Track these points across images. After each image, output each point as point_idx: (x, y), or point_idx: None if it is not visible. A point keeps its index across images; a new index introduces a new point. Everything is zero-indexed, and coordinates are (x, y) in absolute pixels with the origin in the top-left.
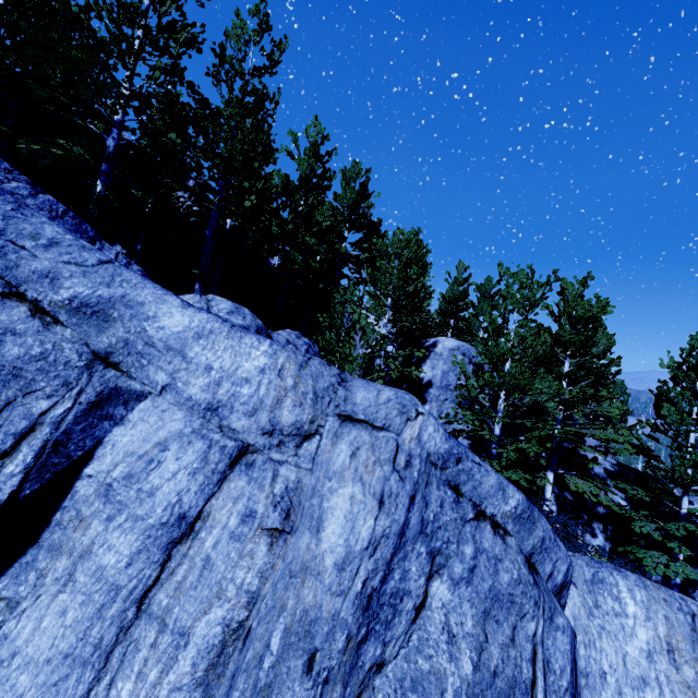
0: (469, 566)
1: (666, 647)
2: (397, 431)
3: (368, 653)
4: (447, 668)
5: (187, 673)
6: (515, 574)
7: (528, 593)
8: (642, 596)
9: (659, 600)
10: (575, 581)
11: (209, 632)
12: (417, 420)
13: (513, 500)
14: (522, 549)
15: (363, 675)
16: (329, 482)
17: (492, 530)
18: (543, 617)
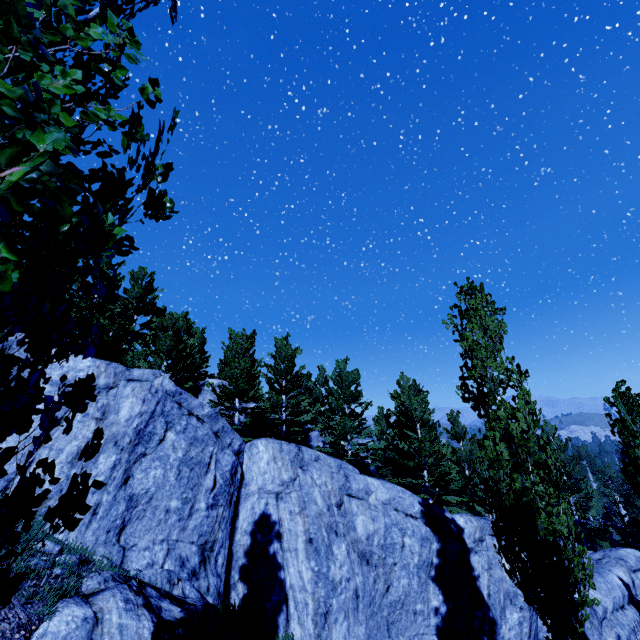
0: (184, 428)
1: (273, 458)
2: (152, 381)
3: (139, 449)
4: (172, 454)
5: (64, 459)
6: (205, 432)
7: (211, 439)
8: (265, 442)
9: (271, 442)
10: (245, 450)
11: (72, 448)
12: (160, 377)
13: (207, 410)
14: (213, 429)
15: (137, 456)
16: (123, 399)
17: (197, 420)
18: (218, 447)
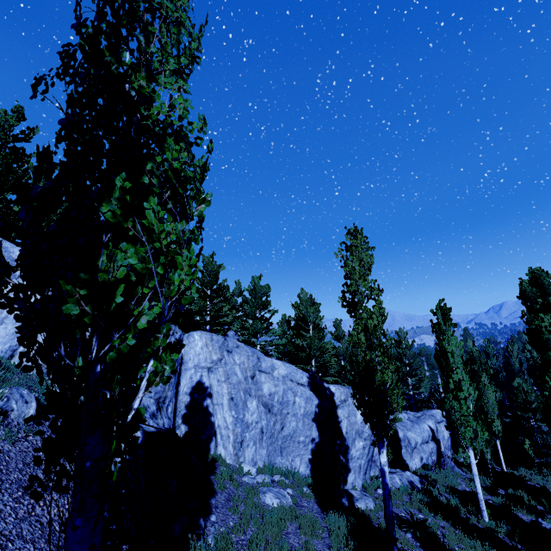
0: None
1: (206, 345)
2: None
3: None
4: None
5: None
6: None
7: None
8: (200, 334)
9: (204, 334)
10: (184, 339)
11: None
12: None
13: None
14: None
15: None
16: None
17: None
18: None
